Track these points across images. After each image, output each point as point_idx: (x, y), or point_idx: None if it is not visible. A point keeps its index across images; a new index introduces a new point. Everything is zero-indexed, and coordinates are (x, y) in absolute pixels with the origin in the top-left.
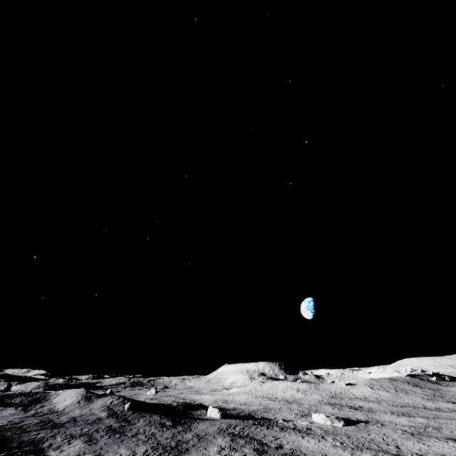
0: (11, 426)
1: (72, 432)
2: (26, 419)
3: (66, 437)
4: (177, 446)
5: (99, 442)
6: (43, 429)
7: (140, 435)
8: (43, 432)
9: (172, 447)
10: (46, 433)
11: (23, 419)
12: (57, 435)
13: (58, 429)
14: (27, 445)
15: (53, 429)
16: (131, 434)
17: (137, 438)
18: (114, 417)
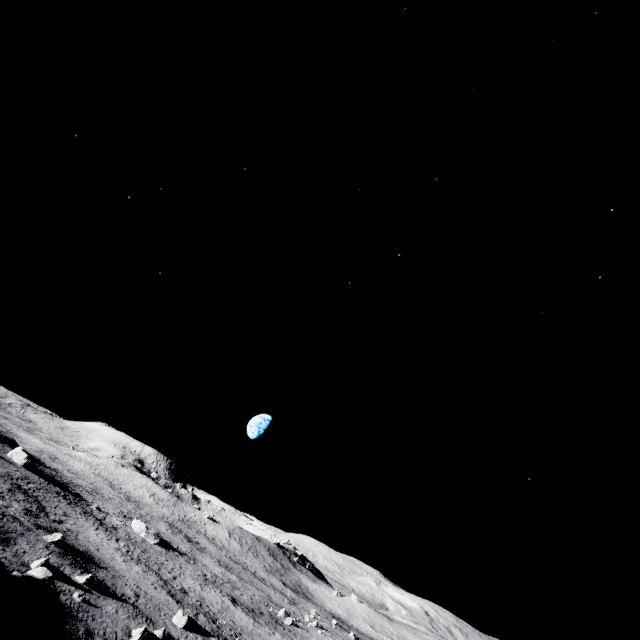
0: None
1: None
2: None
3: None
4: None
5: None
6: None
7: None
8: None
9: None
10: None
11: None
12: None
13: None
14: None
15: None
16: None
17: None
18: None
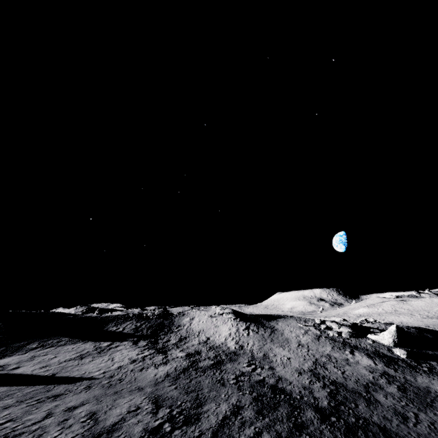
0: None
1: None
2: (194, 384)
3: None
4: None
5: None
6: None
7: None
8: None
9: None
10: None
11: (186, 384)
12: None
13: None
14: None
15: None
16: None
17: None
18: (415, 371)
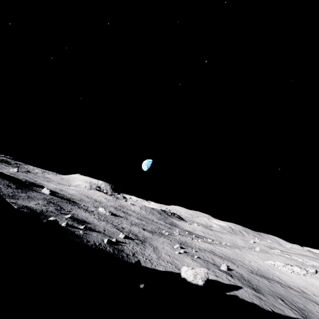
0: None
1: None
2: None
3: None
4: (13, 196)
5: None
6: None
7: None
8: None
9: (9, 195)
10: None
11: None
12: None
13: None
14: None
15: None
16: None
17: None
18: None
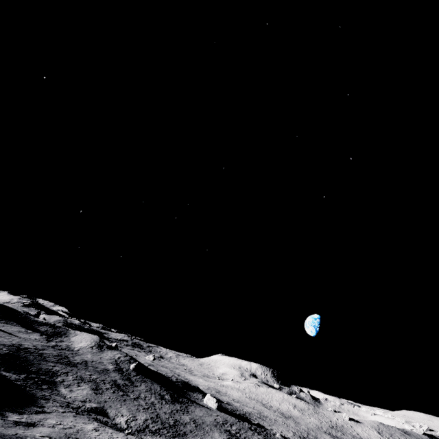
0: (34, 351)
1: (82, 375)
2: (47, 348)
3: (77, 378)
4: (175, 426)
5: (104, 394)
6: (59, 362)
7: (140, 400)
8: (59, 365)
9: (170, 424)
10: (61, 368)
11: (45, 347)
12: (69, 373)
13: (71, 368)
14: (44, 374)
15: (67, 366)
16: (133, 396)
17: (138, 402)
18: (119, 373)
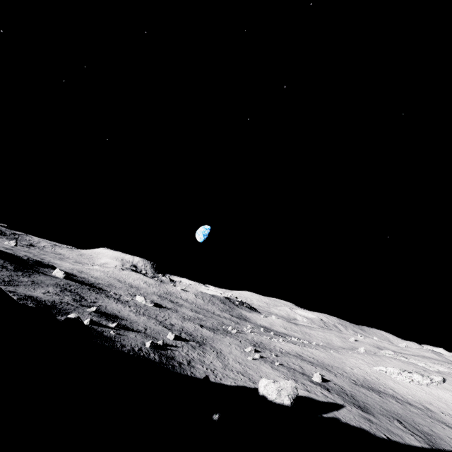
0: None
1: None
2: None
3: None
4: (10, 281)
5: None
6: None
7: None
8: None
9: (4, 280)
10: None
11: None
12: None
13: None
14: None
15: None
16: None
17: None
18: None
